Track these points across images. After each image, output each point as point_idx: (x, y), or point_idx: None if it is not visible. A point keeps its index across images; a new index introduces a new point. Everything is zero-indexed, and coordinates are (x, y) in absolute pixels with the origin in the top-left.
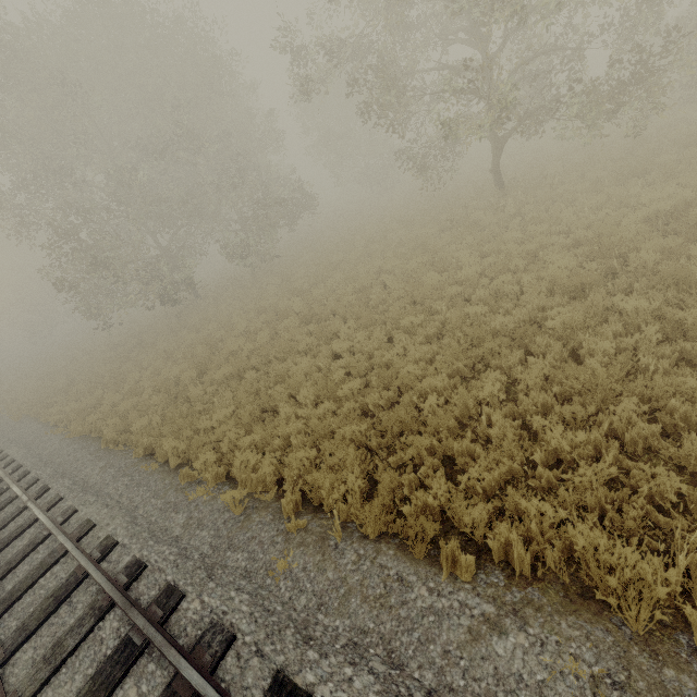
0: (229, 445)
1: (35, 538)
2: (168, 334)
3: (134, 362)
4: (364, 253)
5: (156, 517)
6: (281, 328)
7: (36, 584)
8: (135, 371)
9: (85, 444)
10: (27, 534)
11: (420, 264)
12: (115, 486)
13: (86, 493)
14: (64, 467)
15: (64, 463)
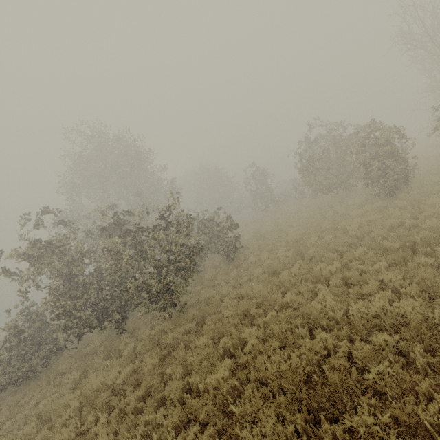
0: None
1: None
2: None
3: None
4: None
5: None
6: None
7: None
8: None
9: None
10: None
11: None
12: None
13: None
14: None
15: None
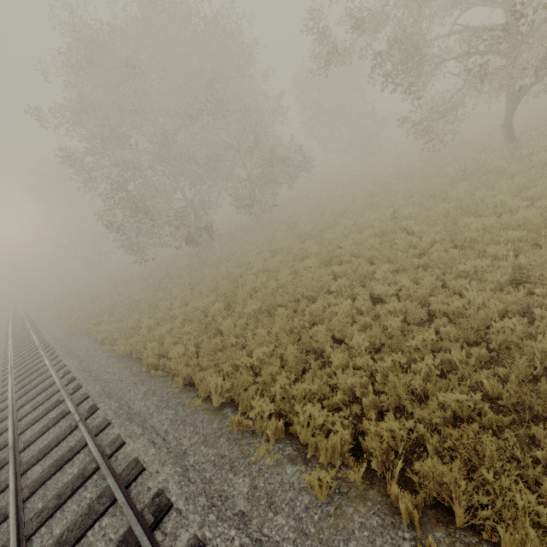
0: (279, 391)
1: (84, 469)
2: (190, 270)
3: (164, 291)
4: (367, 203)
5: (210, 474)
6: (300, 268)
7: (83, 537)
8: (165, 299)
9: (127, 365)
10: (77, 460)
11: (451, 209)
12: (160, 418)
13: (132, 423)
14: (110, 386)
15: (110, 381)
